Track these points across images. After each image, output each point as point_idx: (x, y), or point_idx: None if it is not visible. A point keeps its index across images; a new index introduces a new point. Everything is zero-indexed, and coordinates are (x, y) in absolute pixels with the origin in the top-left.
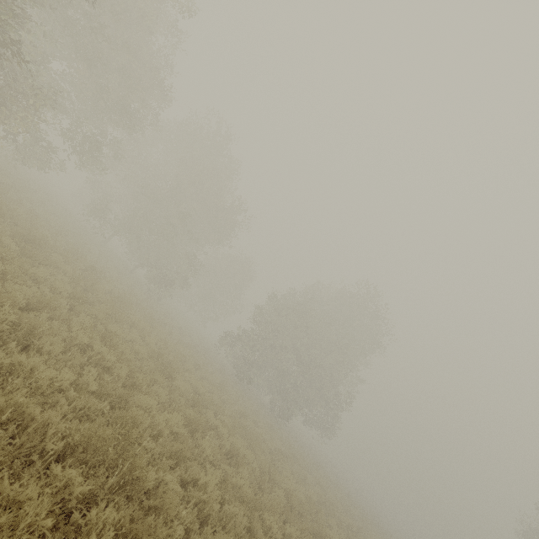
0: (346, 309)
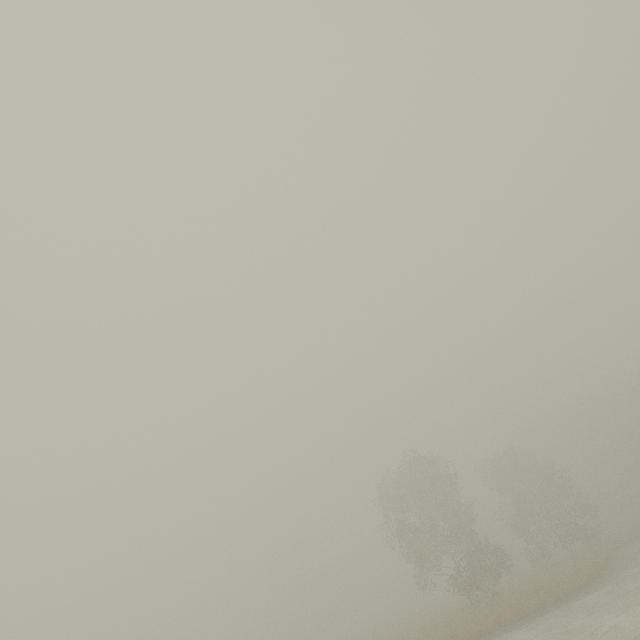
0: None
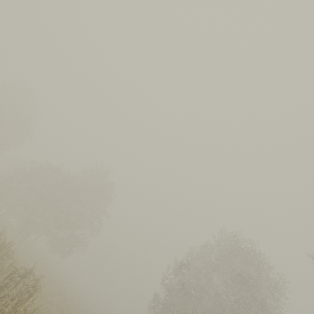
0: (91, 178)
